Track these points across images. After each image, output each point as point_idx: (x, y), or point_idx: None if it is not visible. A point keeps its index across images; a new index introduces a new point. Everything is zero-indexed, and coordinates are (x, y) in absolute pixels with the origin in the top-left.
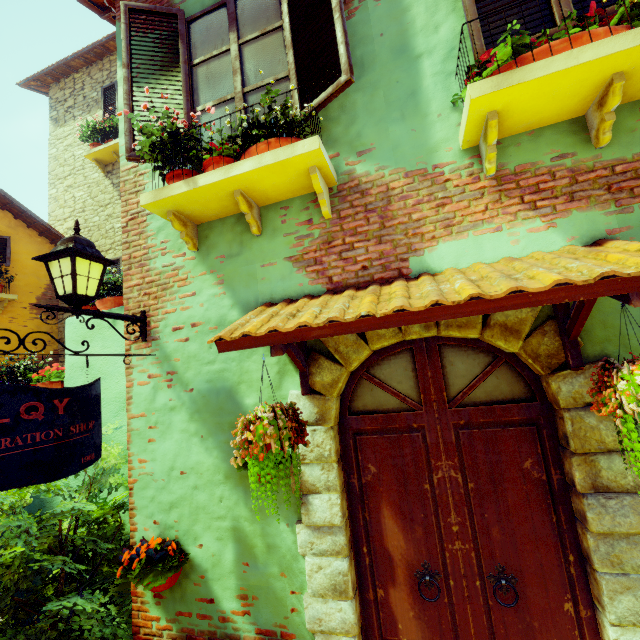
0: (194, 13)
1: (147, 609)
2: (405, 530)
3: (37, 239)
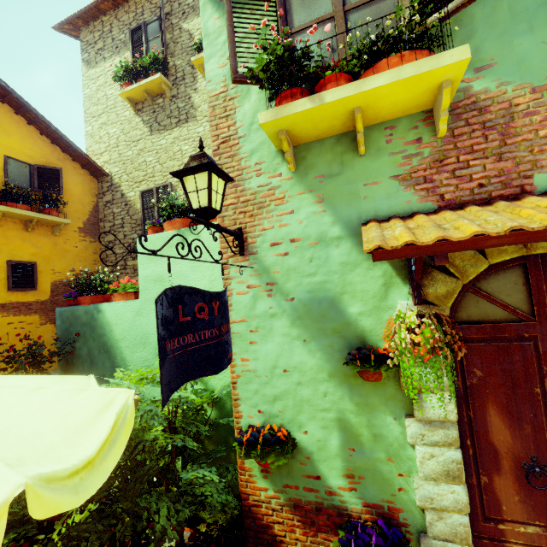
0: None
1: (255, 481)
2: (512, 427)
3: (80, 171)
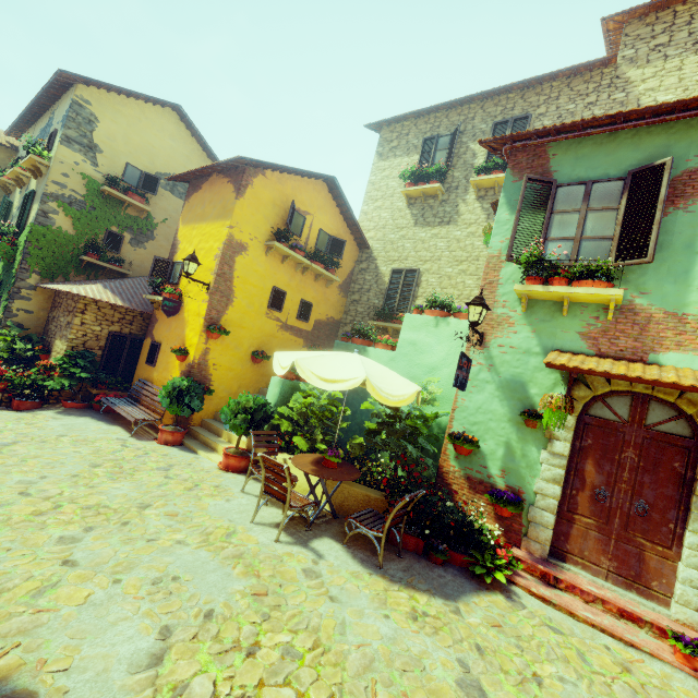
0: (562, 181)
1: (449, 461)
2: (597, 471)
3: (352, 242)
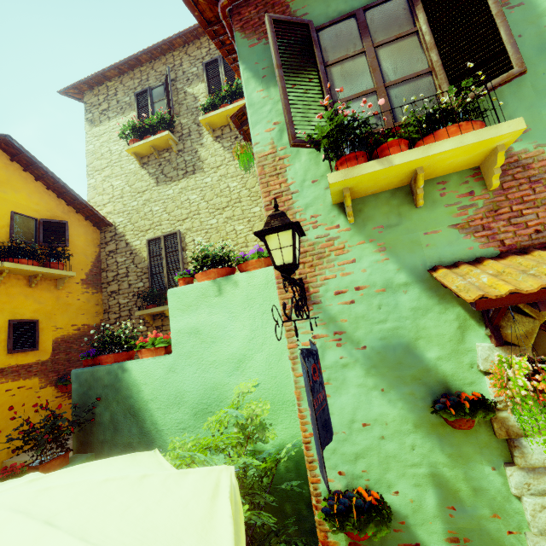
0: (318, 23)
1: None
2: None
3: (83, 223)
